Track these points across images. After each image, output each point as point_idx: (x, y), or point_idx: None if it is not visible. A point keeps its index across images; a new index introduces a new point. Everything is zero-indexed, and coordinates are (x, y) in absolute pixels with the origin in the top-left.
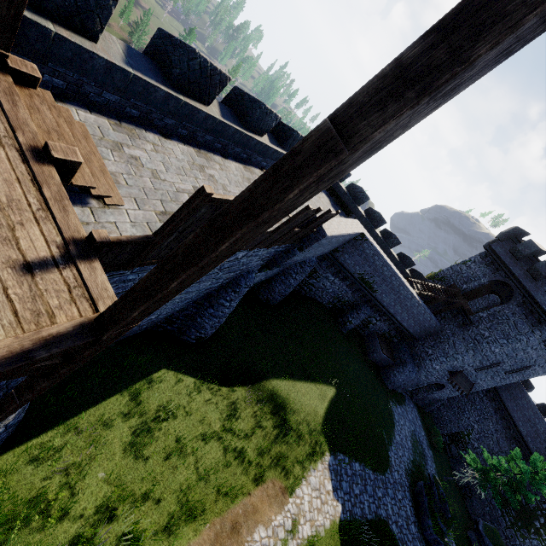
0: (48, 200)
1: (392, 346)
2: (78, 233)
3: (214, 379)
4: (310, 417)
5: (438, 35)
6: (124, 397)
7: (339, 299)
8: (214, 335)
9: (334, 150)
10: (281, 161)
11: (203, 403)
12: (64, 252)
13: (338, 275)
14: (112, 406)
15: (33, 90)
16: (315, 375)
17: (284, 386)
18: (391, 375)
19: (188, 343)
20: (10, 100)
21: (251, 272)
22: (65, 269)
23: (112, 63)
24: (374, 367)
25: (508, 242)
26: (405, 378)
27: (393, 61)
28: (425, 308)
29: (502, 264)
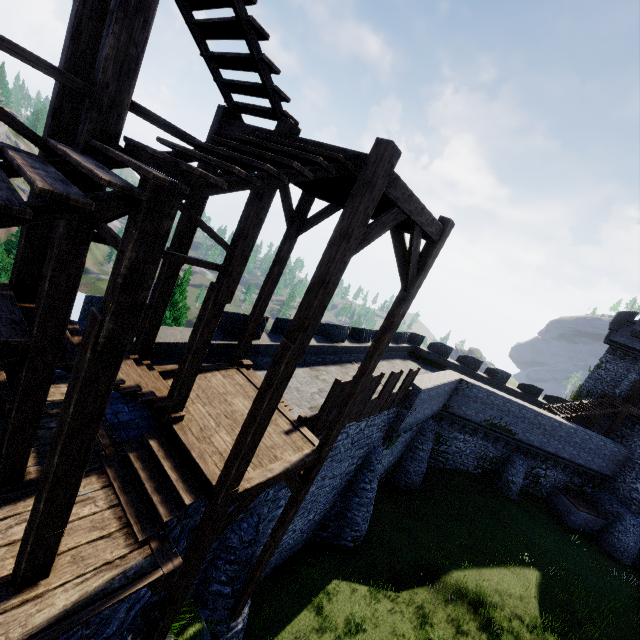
0: (279, 408)
1: (589, 500)
2: (293, 418)
3: (387, 585)
4: (520, 610)
5: (387, 319)
6: (310, 613)
7: (484, 458)
8: (368, 535)
9: (378, 348)
10: (366, 356)
11: (387, 613)
12: (292, 426)
13: (465, 431)
14: (303, 622)
15: (250, 370)
16: (501, 558)
17: (469, 577)
18: (614, 541)
19: (346, 549)
20: (250, 377)
21: (376, 447)
22: (296, 432)
23: (267, 345)
24: (584, 536)
25: (624, 328)
26: (635, 538)
27: (381, 326)
28: (585, 431)
29: (635, 351)
